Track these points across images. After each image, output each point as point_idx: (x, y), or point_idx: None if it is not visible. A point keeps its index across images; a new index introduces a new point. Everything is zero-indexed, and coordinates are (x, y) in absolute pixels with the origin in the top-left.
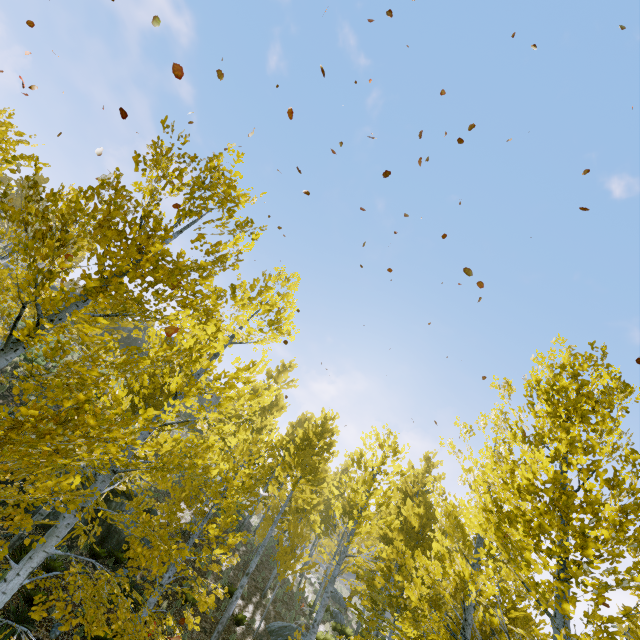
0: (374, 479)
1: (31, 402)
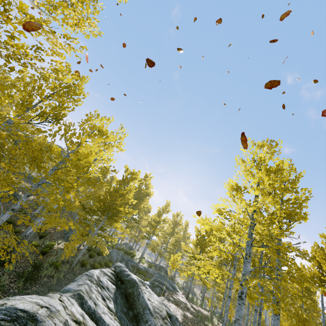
0: None
1: None
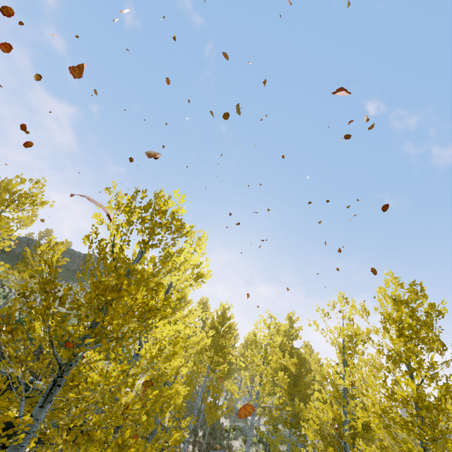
0: (267, 352)
1: (82, 450)
